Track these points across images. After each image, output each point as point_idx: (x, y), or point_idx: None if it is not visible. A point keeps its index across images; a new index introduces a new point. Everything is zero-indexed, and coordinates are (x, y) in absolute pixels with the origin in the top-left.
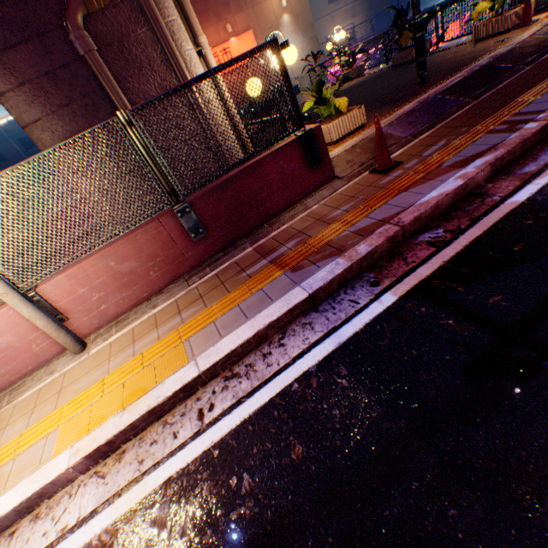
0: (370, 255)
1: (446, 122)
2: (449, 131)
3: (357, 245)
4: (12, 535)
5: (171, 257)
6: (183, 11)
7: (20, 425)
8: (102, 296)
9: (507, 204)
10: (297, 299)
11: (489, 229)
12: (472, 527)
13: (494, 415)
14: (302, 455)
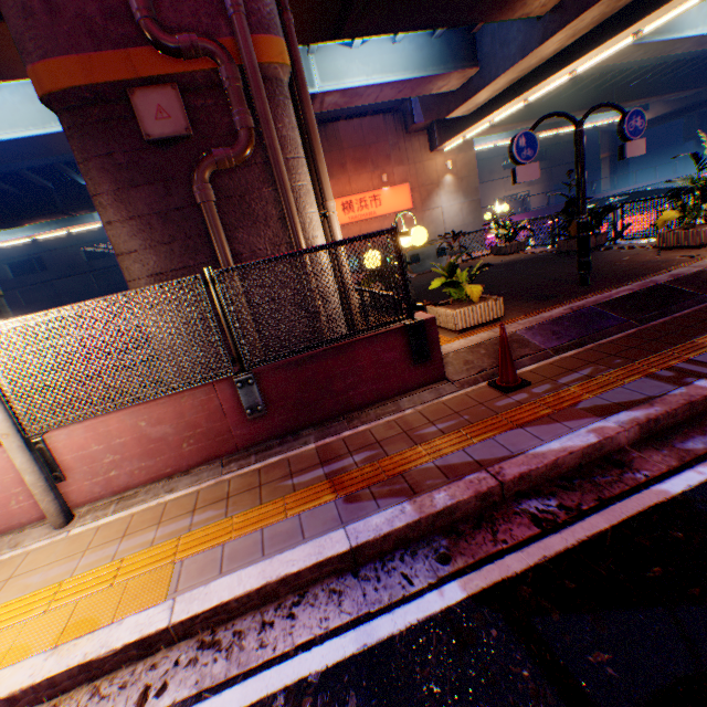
0: (449, 511)
1: (600, 342)
2: (600, 357)
3: (436, 489)
4: None
5: (215, 430)
6: (318, 176)
7: None
8: (116, 459)
9: (653, 490)
10: (333, 548)
11: (619, 523)
12: None
13: None
14: None
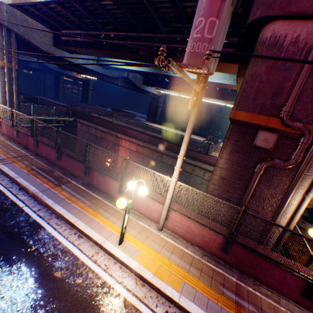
0: None
1: None
2: None
3: None
4: (115, 262)
5: (207, 242)
6: None
7: (135, 233)
8: (179, 225)
9: None
10: None
11: None
12: None
13: None
14: None
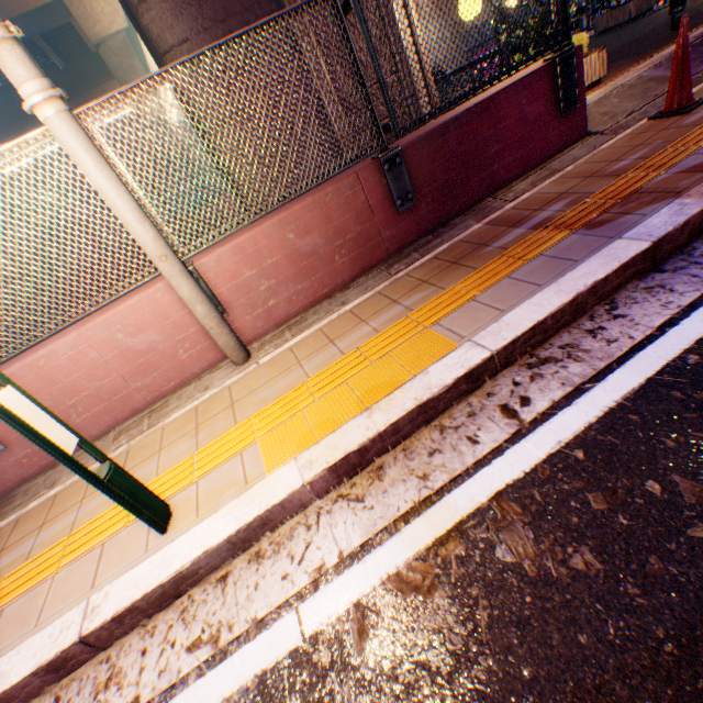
0: None
1: None
2: None
3: None
4: (222, 581)
5: (364, 236)
6: None
7: (184, 447)
8: (271, 286)
9: None
10: (631, 251)
11: None
12: None
13: None
14: None
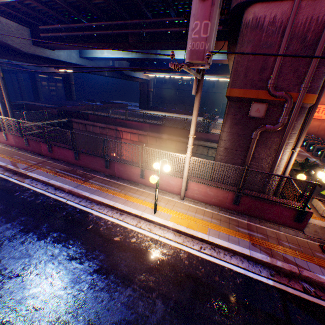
0: (279, 267)
1: None
2: None
3: (278, 260)
4: (155, 226)
5: (222, 200)
6: (298, 138)
7: (163, 204)
8: (197, 192)
9: None
10: (245, 252)
11: None
12: (238, 322)
13: (263, 323)
14: (217, 279)
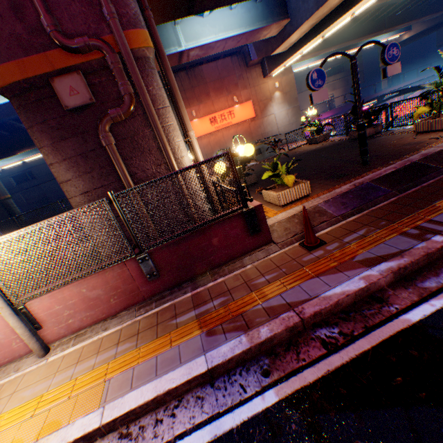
0: (269, 340)
1: (372, 208)
2: (372, 220)
3: (262, 325)
4: None
5: (129, 289)
6: (181, 116)
7: None
8: (71, 313)
9: (400, 319)
10: (197, 370)
11: (377, 345)
12: None
13: None
14: None
